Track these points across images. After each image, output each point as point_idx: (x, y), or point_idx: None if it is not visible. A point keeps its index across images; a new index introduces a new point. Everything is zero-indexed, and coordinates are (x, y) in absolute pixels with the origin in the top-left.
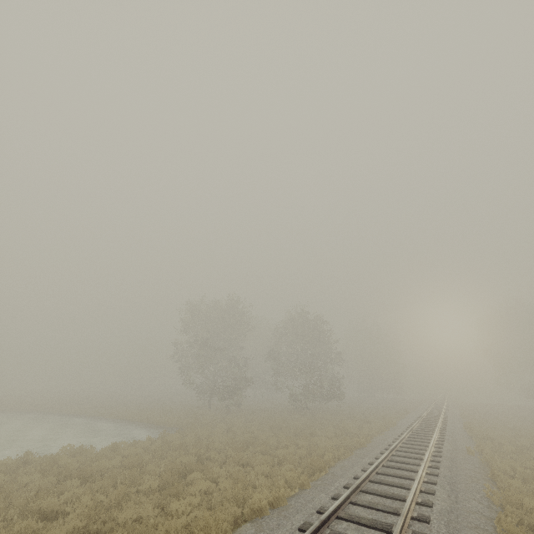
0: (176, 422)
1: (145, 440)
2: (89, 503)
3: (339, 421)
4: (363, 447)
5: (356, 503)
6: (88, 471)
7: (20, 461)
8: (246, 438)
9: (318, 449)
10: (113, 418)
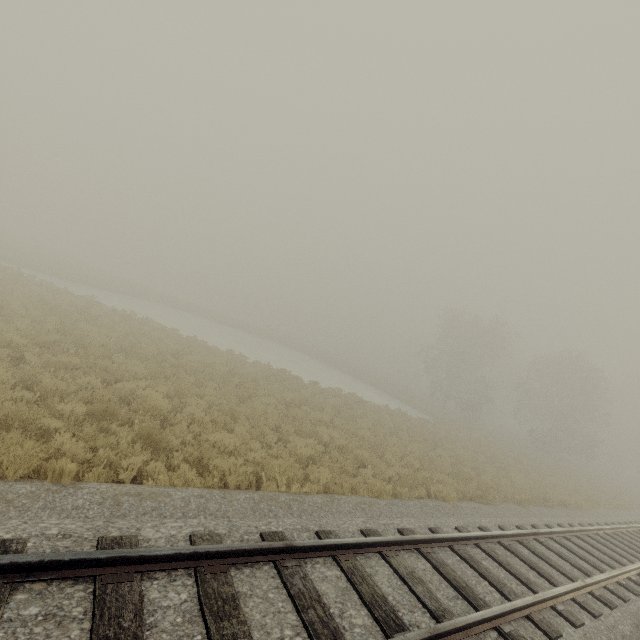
0: (431, 413)
1: (436, 423)
2: (470, 455)
3: (590, 479)
4: (625, 510)
5: (638, 532)
6: (437, 434)
7: (385, 408)
8: (508, 454)
9: (584, 491)
10: (375, 387)
